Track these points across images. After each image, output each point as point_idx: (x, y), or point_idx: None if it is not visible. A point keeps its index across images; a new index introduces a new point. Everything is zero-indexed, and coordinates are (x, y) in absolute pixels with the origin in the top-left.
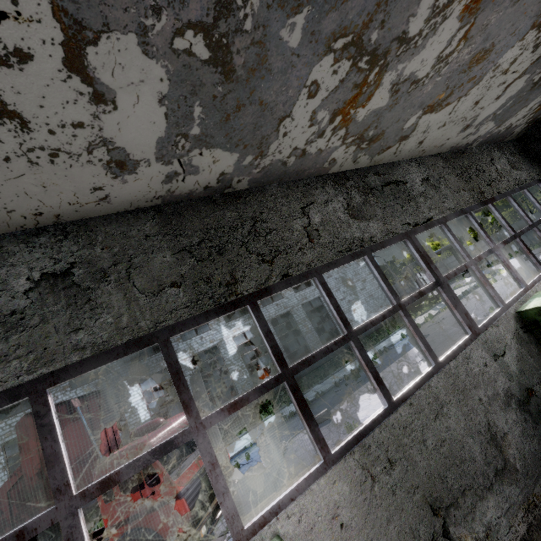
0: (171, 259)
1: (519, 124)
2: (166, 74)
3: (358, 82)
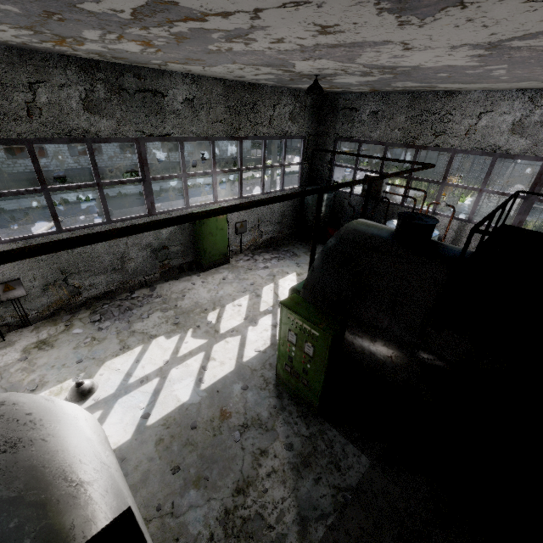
0: None
1: None
2: None
3: (55, 38)
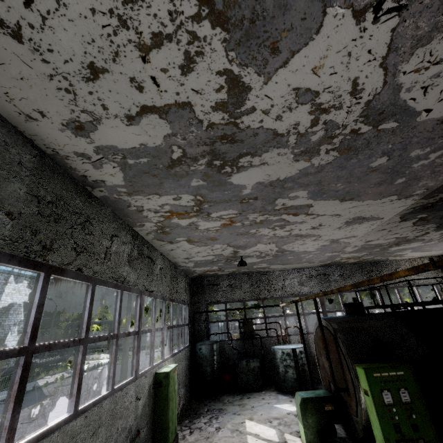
0: (23, 194)
1: (197, 272)
2: (158, 145)
3: (188, 211)
